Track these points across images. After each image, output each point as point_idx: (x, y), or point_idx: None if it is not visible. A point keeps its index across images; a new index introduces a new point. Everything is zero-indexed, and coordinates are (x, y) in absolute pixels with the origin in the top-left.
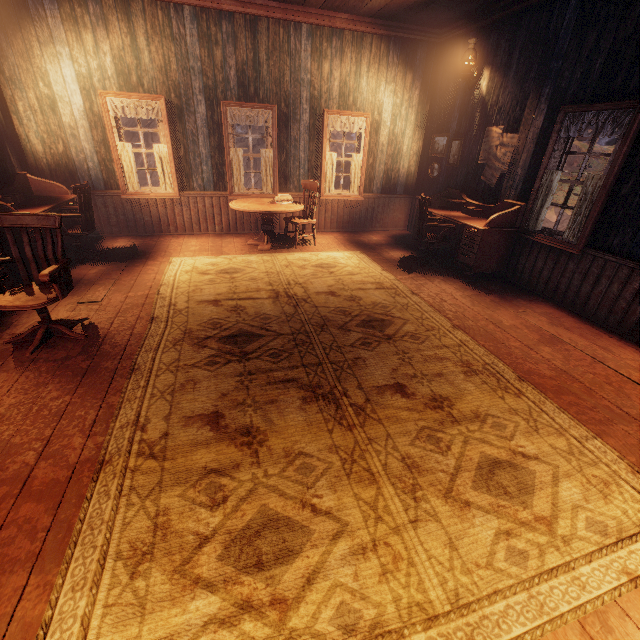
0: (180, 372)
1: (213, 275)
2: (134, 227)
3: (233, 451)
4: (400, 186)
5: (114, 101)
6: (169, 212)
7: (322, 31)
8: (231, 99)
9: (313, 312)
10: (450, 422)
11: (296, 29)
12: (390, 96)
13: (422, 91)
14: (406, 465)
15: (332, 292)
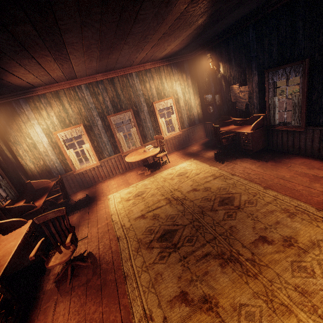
0: (149, 270)
1: (133, 199)
2: (82, 185)
3: (205, 317)
4: (196, 120)
5: (61, 134)
6: (97, 172)
7: (141, 72)
8: (111, 113)
9: (192, 205)
10: (303, 253)
11: (130, 76)
12: (179, 86)
13: (191, 79)
14: (300, 293)
15: (194, 189)
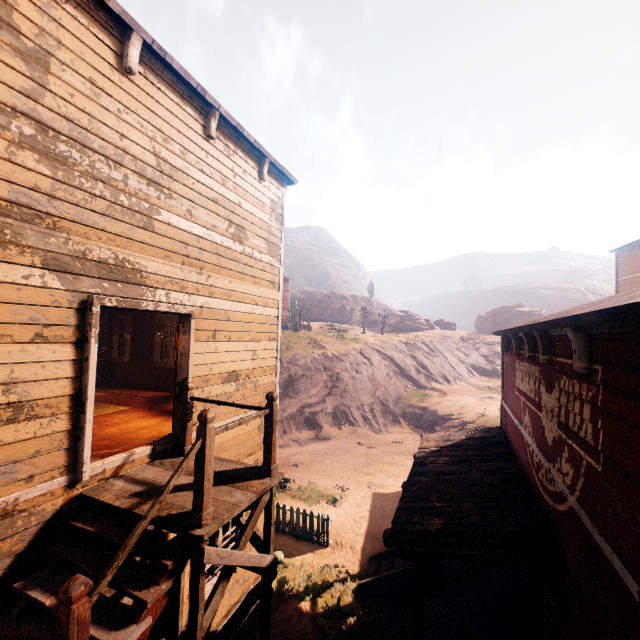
0: None
1: None
2: None
3: None
4: None
5: None
6: None
7: None
8: None
9: None
10: None
11: None
12: None
13: None
14: None
15: None
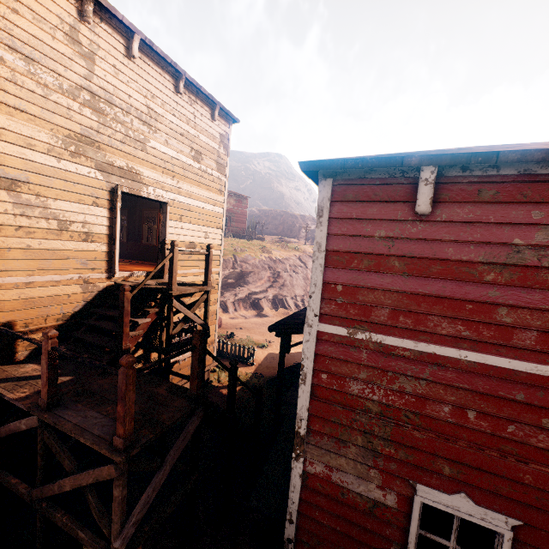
0: None
1: None
2: None
3: None
4: None
5: None
6: None
7: None
8: None
9: None
10: None
11: None
12: None
13: None
14: None
15: None
